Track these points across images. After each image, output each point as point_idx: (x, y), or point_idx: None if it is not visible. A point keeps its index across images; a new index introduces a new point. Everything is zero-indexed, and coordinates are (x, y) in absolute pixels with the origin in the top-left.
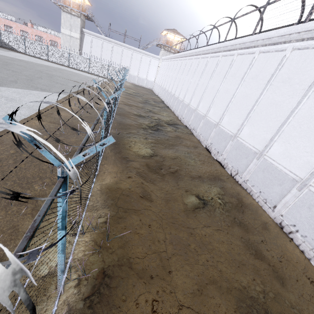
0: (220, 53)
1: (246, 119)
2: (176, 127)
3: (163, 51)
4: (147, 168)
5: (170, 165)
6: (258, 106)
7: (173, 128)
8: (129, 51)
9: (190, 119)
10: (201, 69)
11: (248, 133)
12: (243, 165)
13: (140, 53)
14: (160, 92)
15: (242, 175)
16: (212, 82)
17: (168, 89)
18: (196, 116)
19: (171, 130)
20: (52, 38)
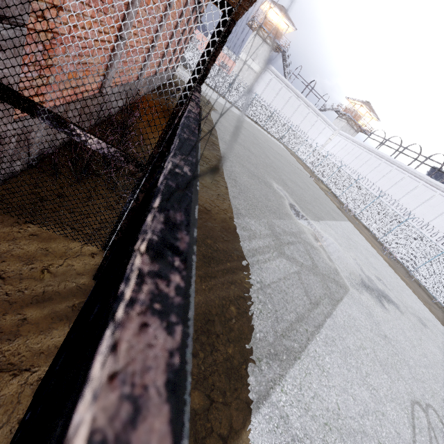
0: None
1: None
2: None
3: (345, 123)
4: None
5: None
6: None
7: None
8: (307, 109)
9: None
10: None
11: None
12: None
13: (317, 115)
14: None
15: None
16: None
17: None
18: None
19: None
20: (225, 60)
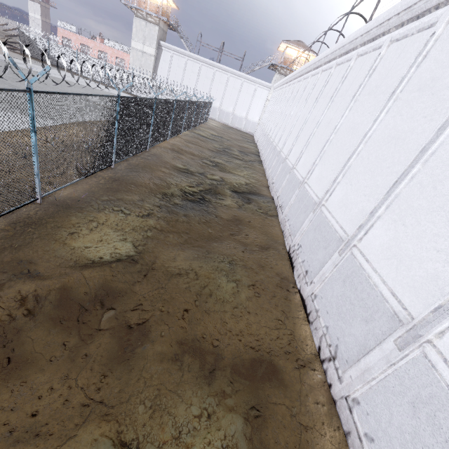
0: (354, 52)
1: (384, 202)
2: (247, 199)
3: (276, 75)
4: (59, 303)
5: (145, 296)
6: (428, 166)
7: (240, 200)
8: (224, 74)
9: (280, 187)
10: (318, 92)
11: (383, 244)
12: (353, 341)
13: (240, 78)
14: (260, 139)
15: (345, 372)
16: (329, 112)
17: (268, 132)
18: (290, 181)
19: (232, 203)
20: (119, 55)
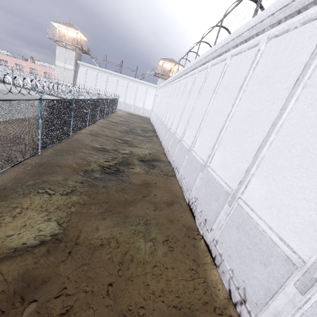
0: (209, 63)
1: (255, 163)
2: (151, 165)
3: (160, 79)
4: None
5: (69, 277)
6: (280, 135)
7: (147, 166)
8: (125, 80)
9: (174, 153)
10: (189, 89)
11: (261, 195)
12: (258, 283)
13: (136, 82)
14: (154, 120)
15: (258, 316)
16: (199, 101)
17: (159, 116)
18: (180, 149)
19: (140, 170)
20: (47, 70)
